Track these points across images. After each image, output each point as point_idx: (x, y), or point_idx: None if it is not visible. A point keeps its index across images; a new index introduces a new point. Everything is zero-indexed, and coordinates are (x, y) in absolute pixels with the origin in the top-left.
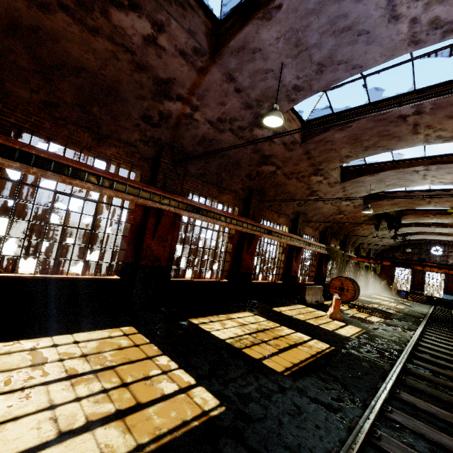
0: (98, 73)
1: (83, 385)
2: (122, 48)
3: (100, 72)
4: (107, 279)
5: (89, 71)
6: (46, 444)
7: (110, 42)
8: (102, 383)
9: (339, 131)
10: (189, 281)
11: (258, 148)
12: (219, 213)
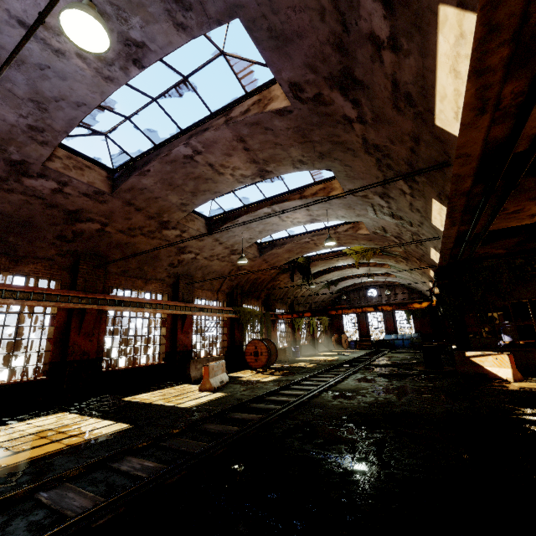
0: None
1: None
2: None
3: None
4: None
5: None
6: None
7: None
8: None
9: (142, 176)
10: None
11: (52, 203)
12: None
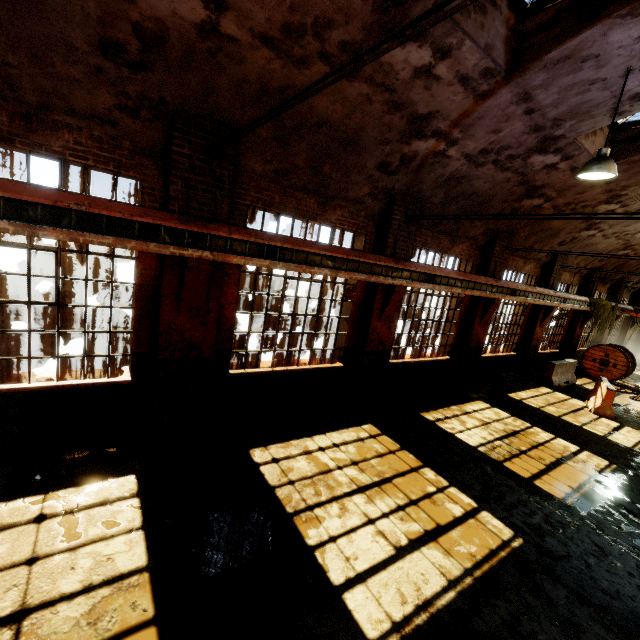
0: (341, 123)
1: (378, 499)
2: (380, 88)
3: (342, 122)
4: (332, 367)
5: (330, 124)
6: (393, 558)
7: (367, 84)
8: (393, 499)
9: None
10: (409, 362)
11: (527, 179)
12: (454, 277)
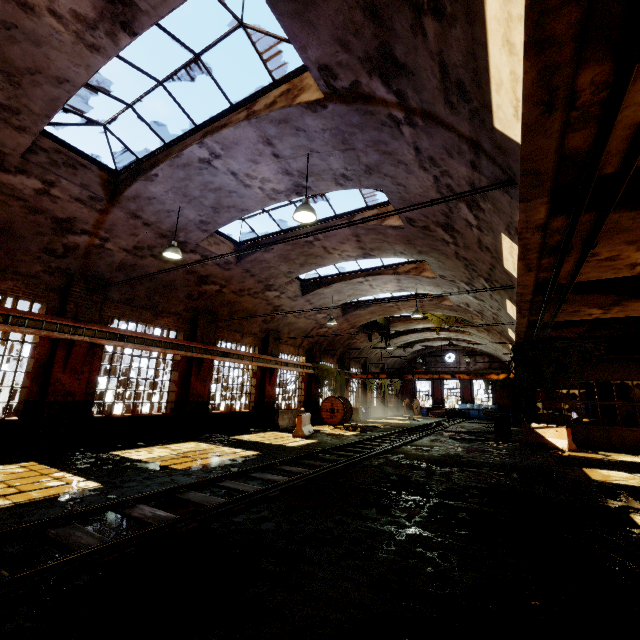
0: None
1: None
2: (13, 198)
3: None
4: (3, 420)
5: None
6: None
7: None
8: None
9: (266, 252)
10: (118, 416)
11: (191, 270)
12: (151, 338)
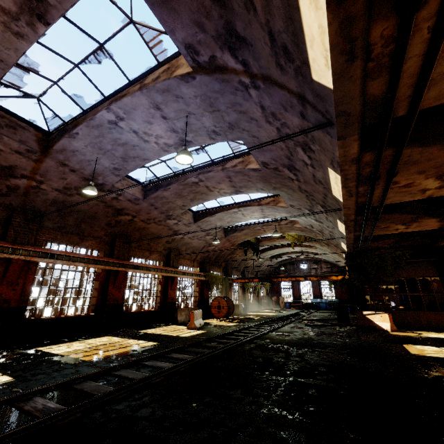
0: None
1: None
2: None
3: None
4: None
5: None
6: None
7: None
8: None
9: (165, 191)
10: (47, 318)
11: (109, 205)
12: (76, 256)
